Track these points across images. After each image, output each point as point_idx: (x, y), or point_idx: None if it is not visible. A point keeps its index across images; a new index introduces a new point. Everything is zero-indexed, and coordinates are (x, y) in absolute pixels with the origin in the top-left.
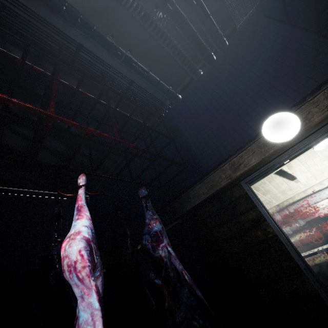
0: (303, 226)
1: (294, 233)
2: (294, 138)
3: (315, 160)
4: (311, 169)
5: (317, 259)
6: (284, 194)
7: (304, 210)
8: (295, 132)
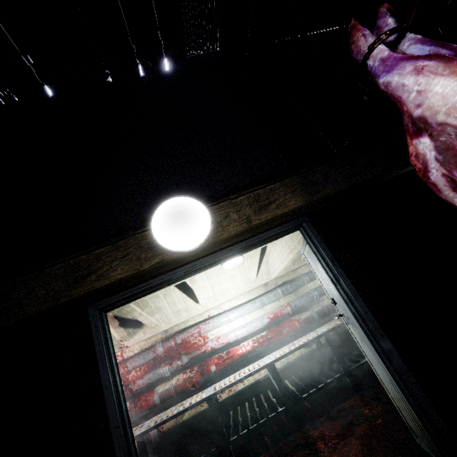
0: (186, 364)
1: (172, 375)
2: (195, 249)
3: (222, 278)
4: (215, 287)
5: (187, 413)
6: (178, 316)
7: (193, 341)
8: (200, 240)
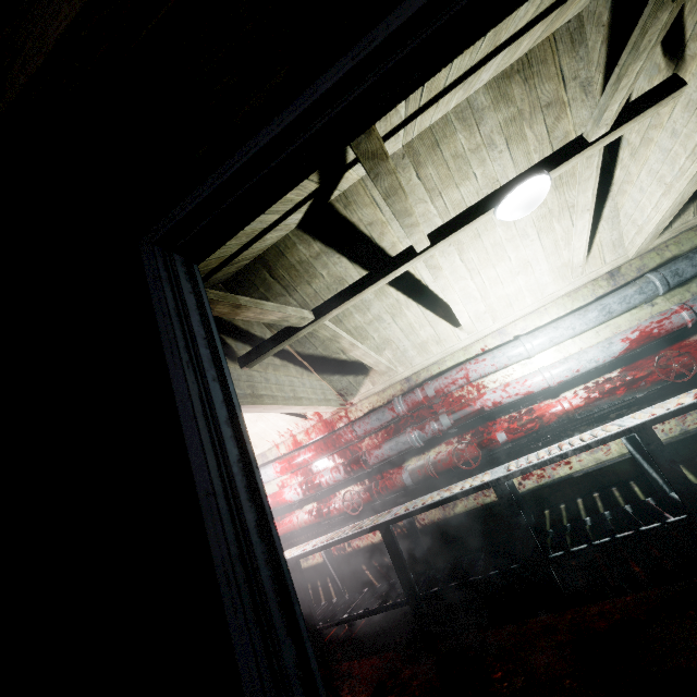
0: (448, 429)
1: (428, 446)
2: None
3: (501, 270)
4: (489, 293)
5: (461, 504)
6: (424, 352)
7: (458, 393)
8: None
